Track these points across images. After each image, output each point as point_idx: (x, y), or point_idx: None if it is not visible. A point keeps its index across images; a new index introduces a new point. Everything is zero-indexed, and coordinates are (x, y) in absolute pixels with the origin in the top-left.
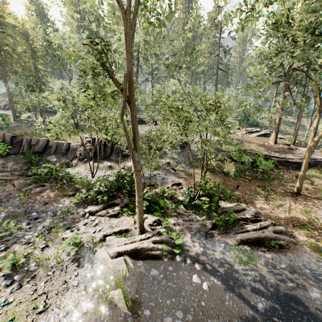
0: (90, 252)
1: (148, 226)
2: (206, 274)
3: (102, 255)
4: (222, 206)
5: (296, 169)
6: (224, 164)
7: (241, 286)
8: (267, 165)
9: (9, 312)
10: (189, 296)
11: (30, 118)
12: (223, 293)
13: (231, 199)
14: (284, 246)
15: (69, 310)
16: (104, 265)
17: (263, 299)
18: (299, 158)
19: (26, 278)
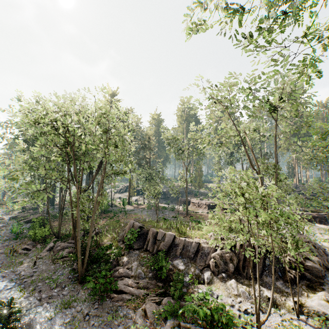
0: None
1: None
2: None
3: None
4: None
5: None
6: None
7: None
8: None
9: None
10: None
11: (137, 202)
12: None
13: None
14: None
15: None
16: None
17: None
18: None
19: None
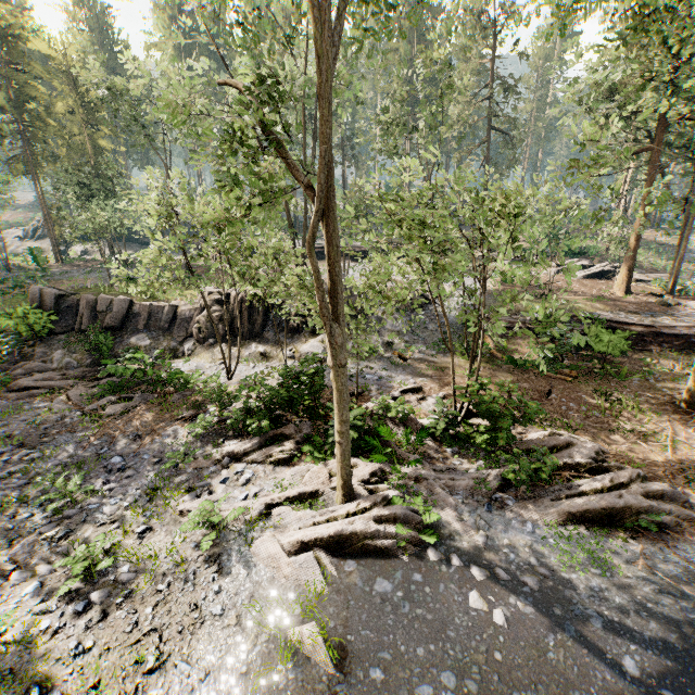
0: (241, 542)
1: (360, 484)
2: (497, 590)
3: (267, 549)
4: (518, 436)
5: (678, 351)
6: (513, 344)
7: (580, 617)
8: (613, 343)
9: (88, 670)
10: (465, 639)
11: (89, 256)
12: (540, 632)
13: (537, 421)
14: (669, 527)
15: (210, 668)
16: (273, 570)
17: (634, 647)
18: (687, 326)
19: (114, 597)
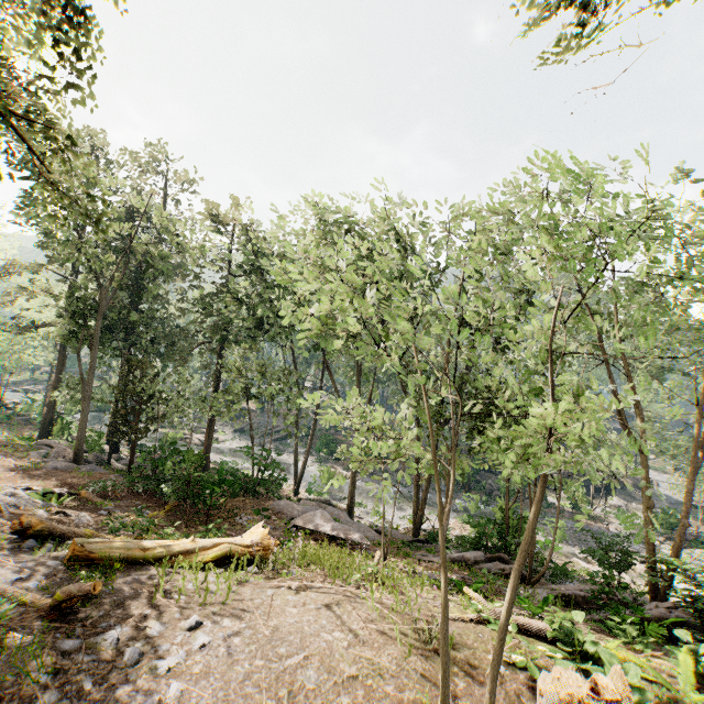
0: None
1: None
2: None
3: None
4: None
5: None
6: None
7: None
8: None
9: None
10: None
11: None
12: None
13: None
14: None
15: None
16: None
17: None
18: None
19: None
